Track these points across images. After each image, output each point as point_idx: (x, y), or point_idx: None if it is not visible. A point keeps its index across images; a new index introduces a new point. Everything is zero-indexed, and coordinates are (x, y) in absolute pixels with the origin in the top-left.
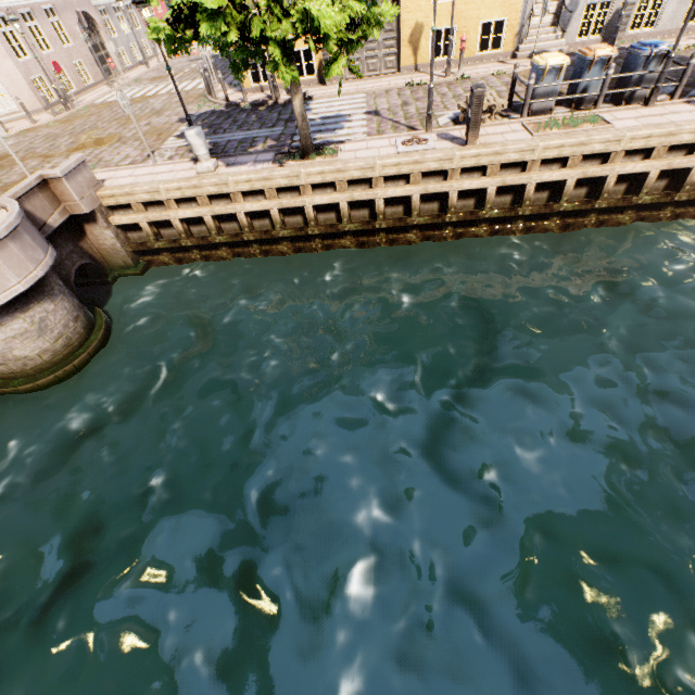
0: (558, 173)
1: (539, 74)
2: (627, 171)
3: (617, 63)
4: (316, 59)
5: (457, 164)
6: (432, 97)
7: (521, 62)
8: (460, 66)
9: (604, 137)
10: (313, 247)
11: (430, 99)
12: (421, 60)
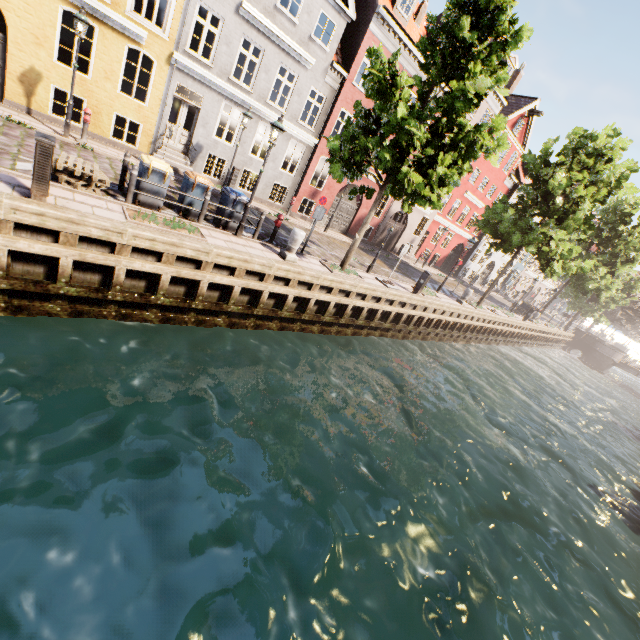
0: (152, 265)
1: (145, 170)
2: (217, 280)
3: None
4: None
5: (7, 214)
6: None
7: None
8: (84, 135)
9: (195, 245)
10: None
11: None
12: (39, 107)
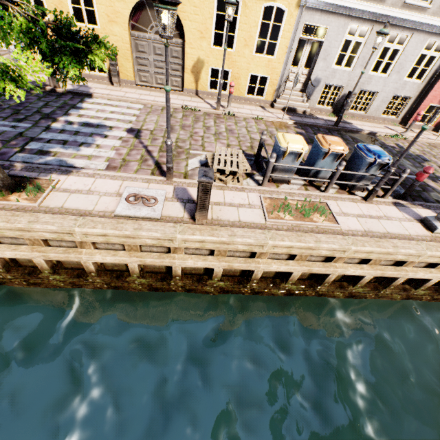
0: (286, 266)
1: (280, 152)
2: (347, 272)
3: (341, 135)
4: (107, 60)
5: (180, 244)
6: (171, 151)
7: (276, 112)
8: (229, 104)
9: (331, 246)
10: (16, 282)
11: (168, 153)
12: (202, 87)
